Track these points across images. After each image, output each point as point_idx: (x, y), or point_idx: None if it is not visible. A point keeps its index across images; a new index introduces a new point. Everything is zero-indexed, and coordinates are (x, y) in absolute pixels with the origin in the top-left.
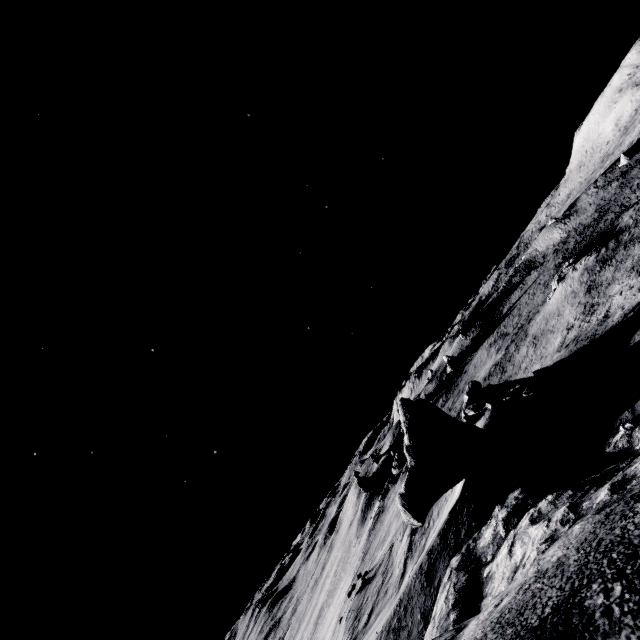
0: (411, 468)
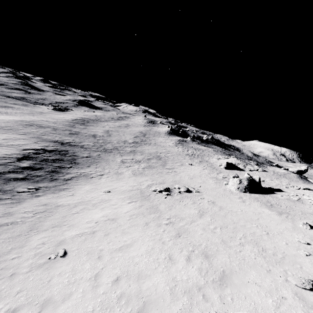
0: (303, 170)
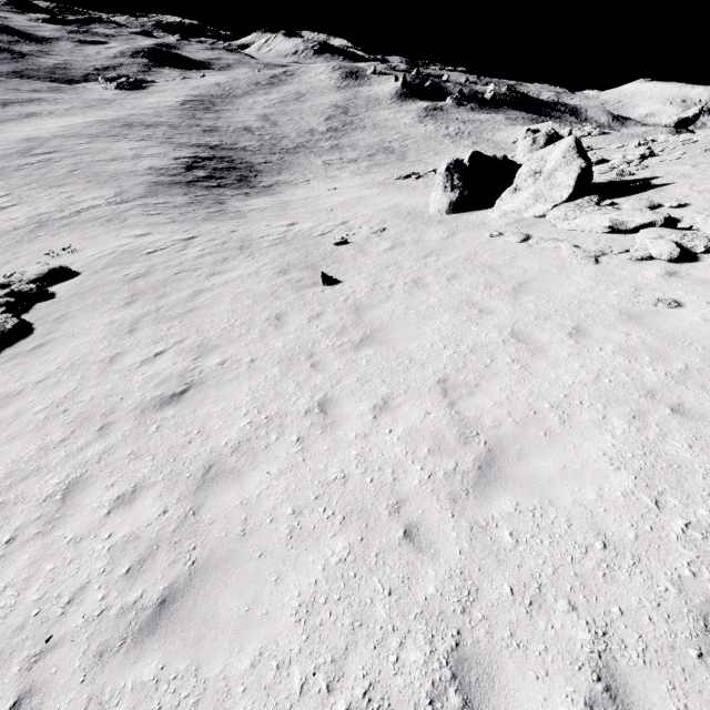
0: (689, 117)
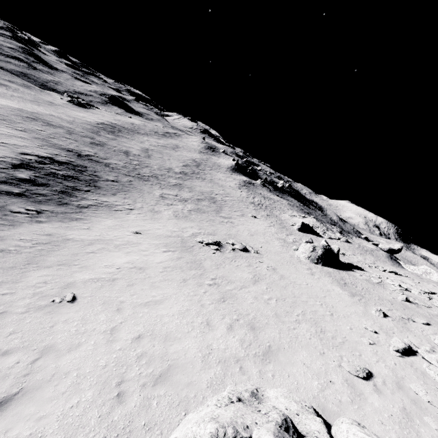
0: (395, 249)
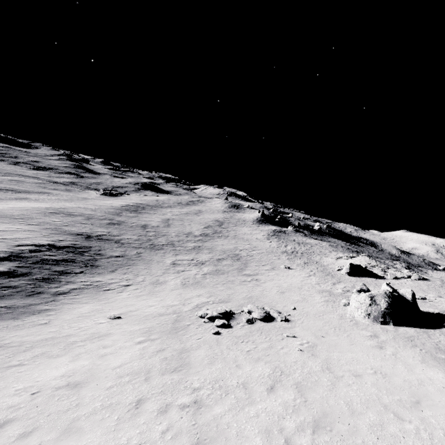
0: None
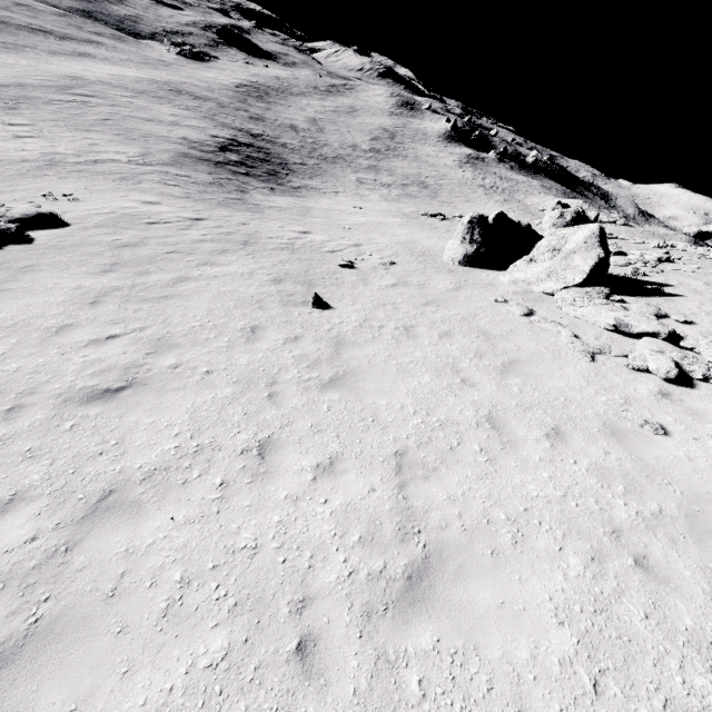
0: (709, 232)
